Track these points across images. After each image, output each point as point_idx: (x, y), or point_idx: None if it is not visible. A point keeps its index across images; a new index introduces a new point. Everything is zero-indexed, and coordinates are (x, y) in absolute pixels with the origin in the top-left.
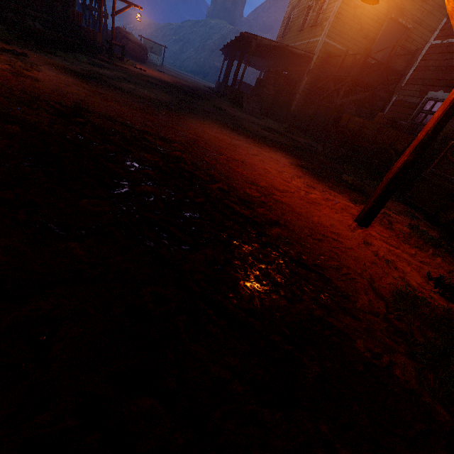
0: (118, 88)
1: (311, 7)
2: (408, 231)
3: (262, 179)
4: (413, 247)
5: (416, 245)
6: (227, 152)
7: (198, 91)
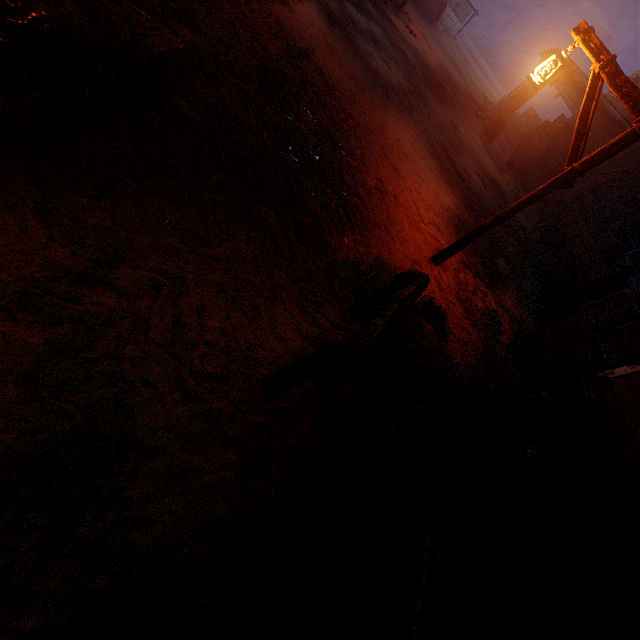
0: (356, 47)
1: None
2: (480, 308)
3: (393, 186)
4: (462, 306)
5: (466, 308)
6: (391, 155)
7: (461, 95)
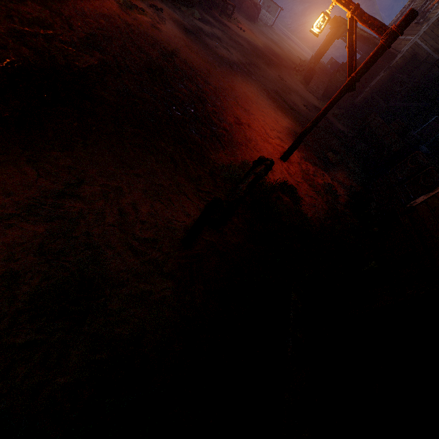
0: (206, 44)
1: (427, 2)
2: (321, 183)
3: (246, 120)
4: (307, 184)
5: (310, 184)
6: (241, 102)
7: (282, 60)
